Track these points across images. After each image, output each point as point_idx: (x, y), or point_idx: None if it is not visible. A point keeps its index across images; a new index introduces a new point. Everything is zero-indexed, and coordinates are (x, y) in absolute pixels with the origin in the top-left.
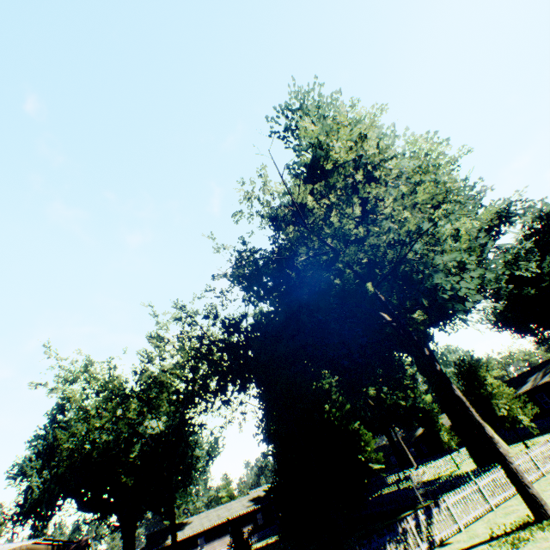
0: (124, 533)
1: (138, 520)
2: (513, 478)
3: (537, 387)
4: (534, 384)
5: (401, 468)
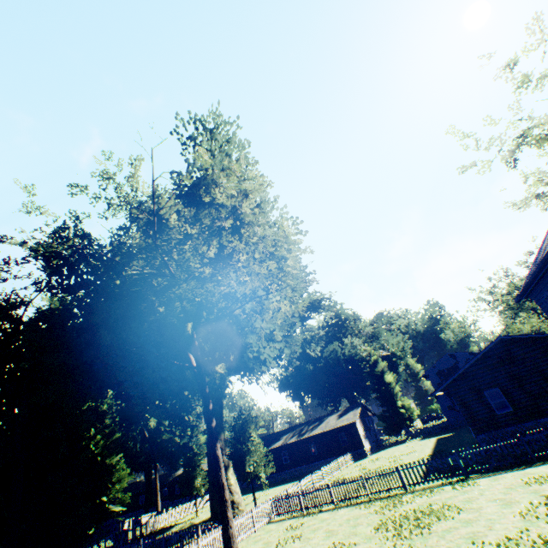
0: None
1: None
2: (227, 543)
3: (285, 445)
4: (285, 442)
5: (145, 511)
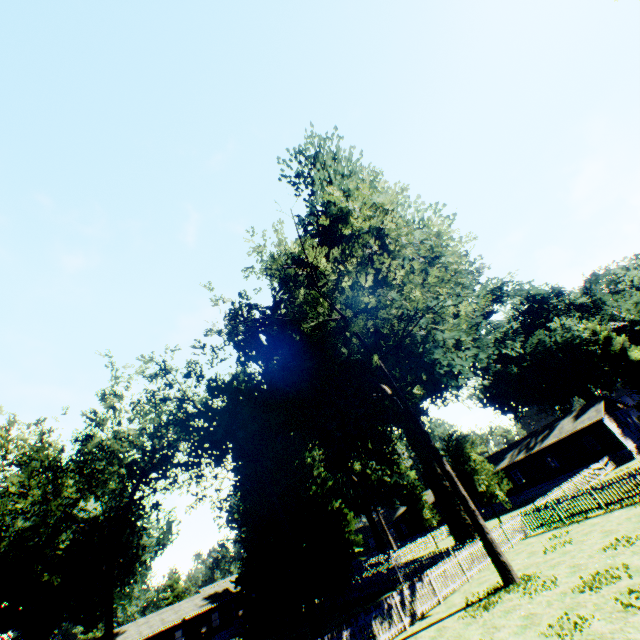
0: None
1: (50, 634)
2: (489, 547)
3: (513, 463)
4: (511, 461)
5: (380, 551)
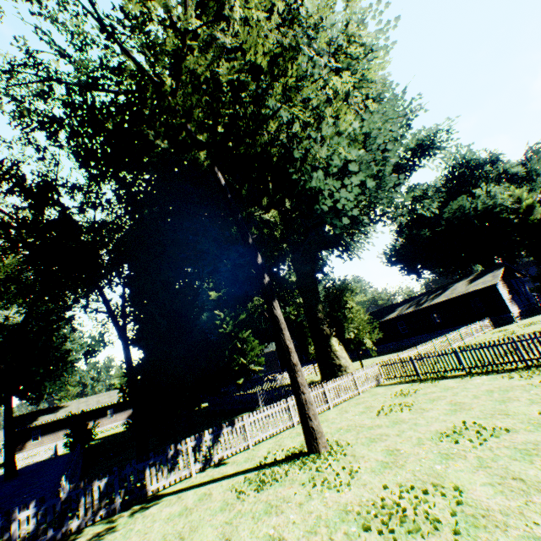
0: None
1: (1, 404)
2: (300, 409)
3: (401, 316)
4: (399, 314)
5: (281, 370)
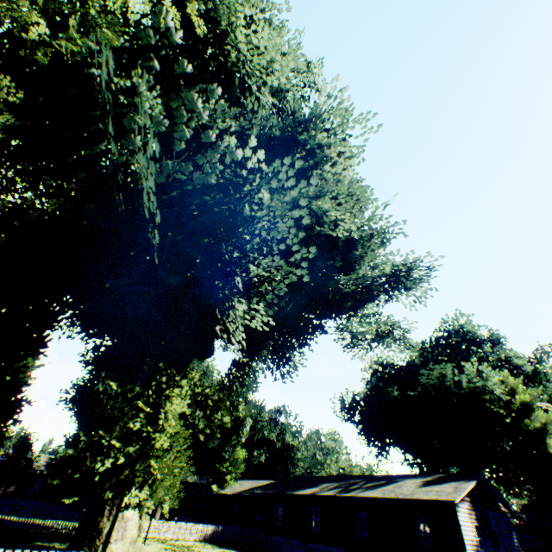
0: None
1: None
2: None
3: (320, 497)
4: (317, 492)
5: None
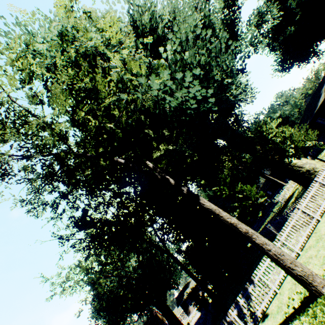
0: (159, 310)
1: (165, 296)
2: (277, 264)
3: None
4: None
5: (280, 188)
